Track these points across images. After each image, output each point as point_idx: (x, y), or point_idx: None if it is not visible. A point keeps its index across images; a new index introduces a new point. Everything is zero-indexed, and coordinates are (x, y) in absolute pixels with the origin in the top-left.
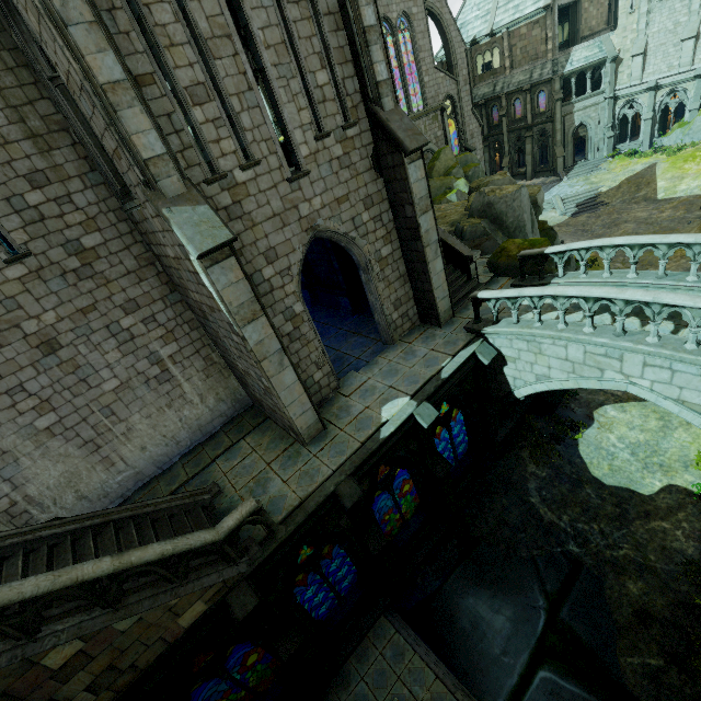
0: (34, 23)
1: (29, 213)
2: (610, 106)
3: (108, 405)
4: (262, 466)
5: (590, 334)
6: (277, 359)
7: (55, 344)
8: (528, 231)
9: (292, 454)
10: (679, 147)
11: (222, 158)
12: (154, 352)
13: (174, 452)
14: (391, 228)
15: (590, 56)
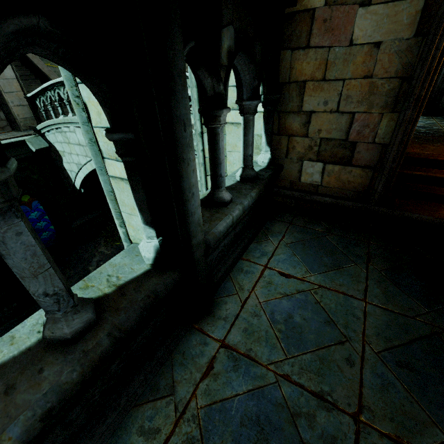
0: None
1: None
2: None
3: None
4: None
5: None
6: None
7: None
8: None
9: None
10: None
11: None
12: None
13: None
14: None
15: None
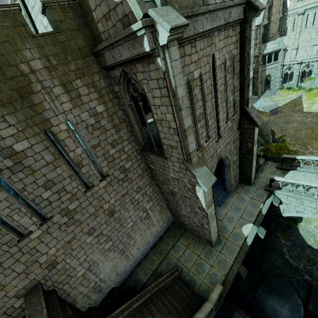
0: (156, 102)
1: (109, 158)
2: (281, 68)
3: (128, 233)
4: (195, 256)
5: None
6: (213, 217)
7: (113, 212)
8: (270, 136)
9: (208, 250)
10: (310, 88)
11: (202, 139)
12: (145, 207)
13: (148, 247)
14: (238, 149)
15: (274, 47)
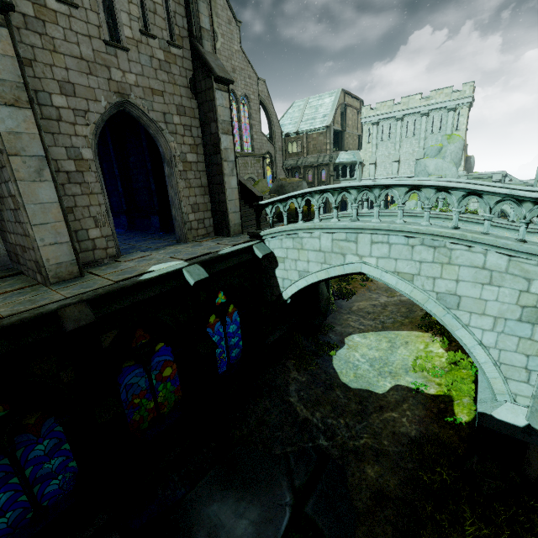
0: None
1: None
2: None
3: None
4: None
5: (336, 222)
6: (35, 165)
7: None
8: None
9: (27, 290)
10: None
11: None
12: None
13: None
14: (199, 143)
15: (349, 158)
